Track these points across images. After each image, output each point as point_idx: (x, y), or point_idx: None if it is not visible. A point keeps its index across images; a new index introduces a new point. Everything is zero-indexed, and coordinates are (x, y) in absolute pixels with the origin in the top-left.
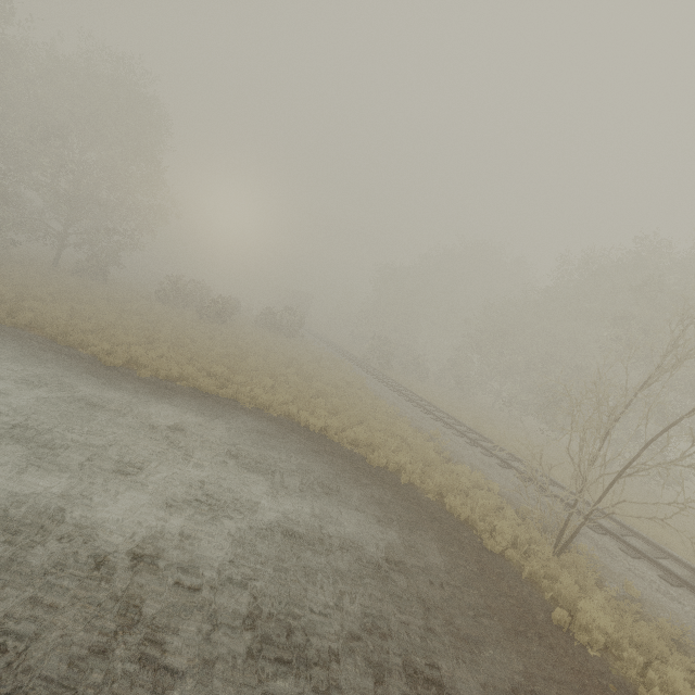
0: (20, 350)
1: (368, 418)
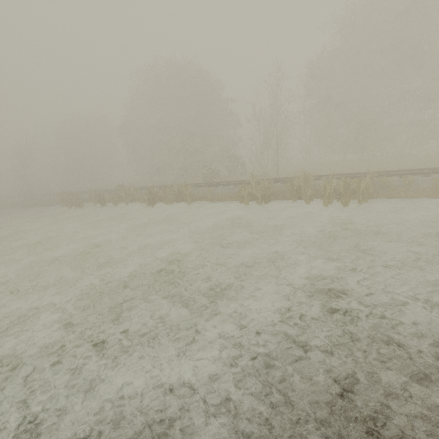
0: None
1: None
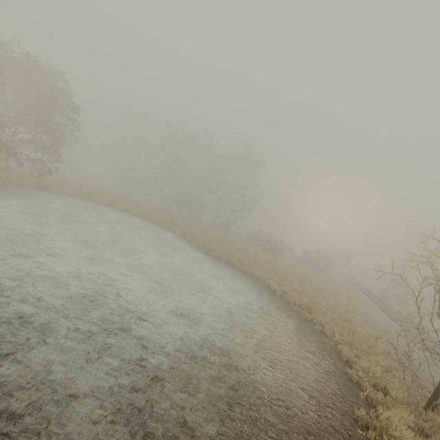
0: (177, 239)
1: (326, 303)
